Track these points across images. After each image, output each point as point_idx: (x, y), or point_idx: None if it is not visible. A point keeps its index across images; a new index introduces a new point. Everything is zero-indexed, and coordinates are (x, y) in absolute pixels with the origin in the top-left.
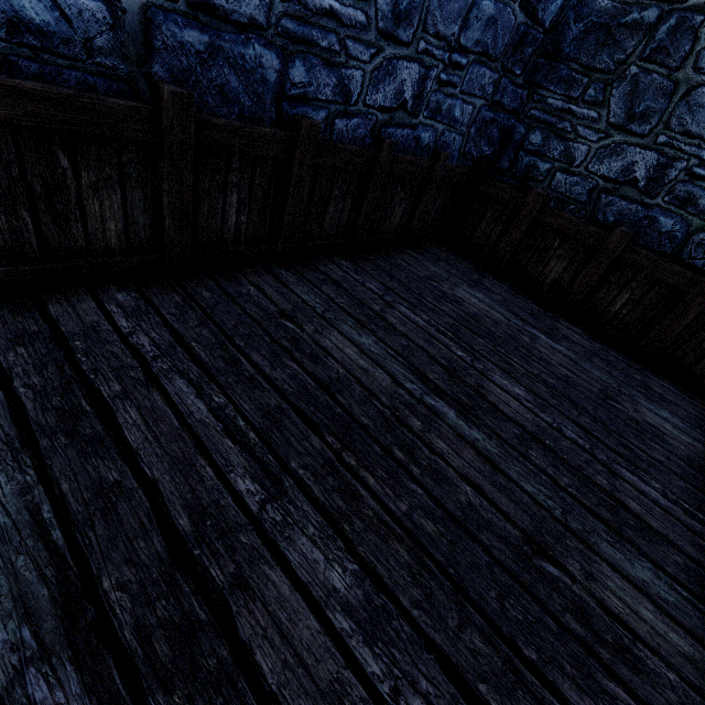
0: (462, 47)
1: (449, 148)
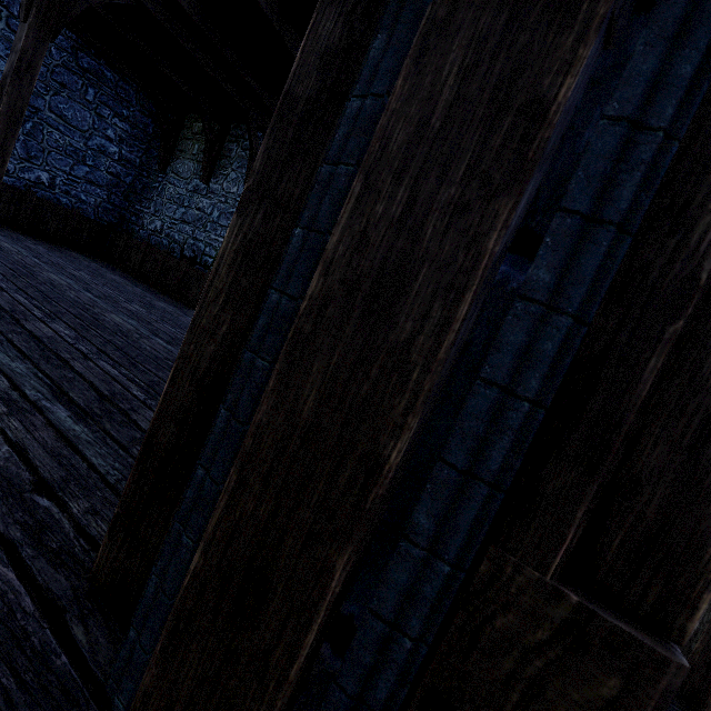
0: (75, 176)
1: (86, 211)
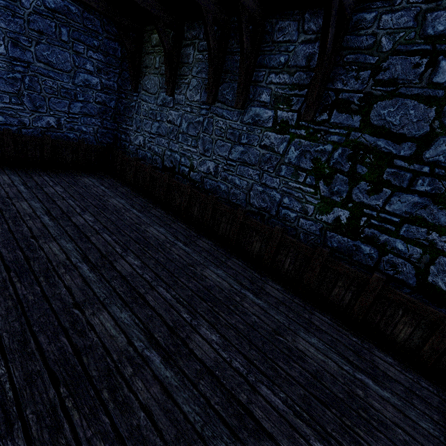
0: (73, 113)
1: (89, 139)
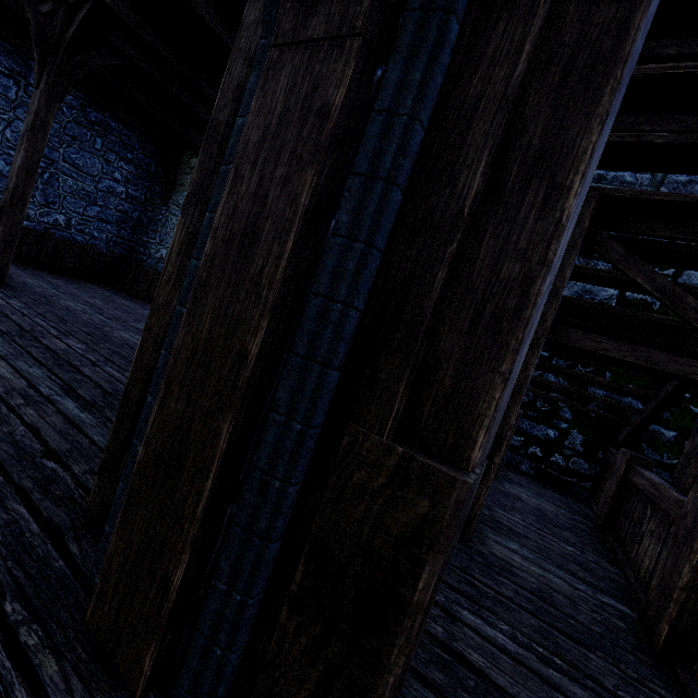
0: (88, 216)
1: (99, 246)
